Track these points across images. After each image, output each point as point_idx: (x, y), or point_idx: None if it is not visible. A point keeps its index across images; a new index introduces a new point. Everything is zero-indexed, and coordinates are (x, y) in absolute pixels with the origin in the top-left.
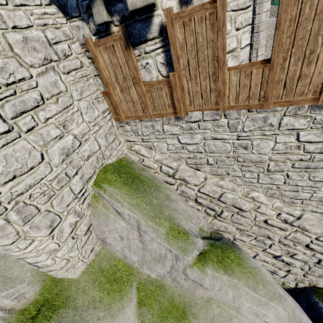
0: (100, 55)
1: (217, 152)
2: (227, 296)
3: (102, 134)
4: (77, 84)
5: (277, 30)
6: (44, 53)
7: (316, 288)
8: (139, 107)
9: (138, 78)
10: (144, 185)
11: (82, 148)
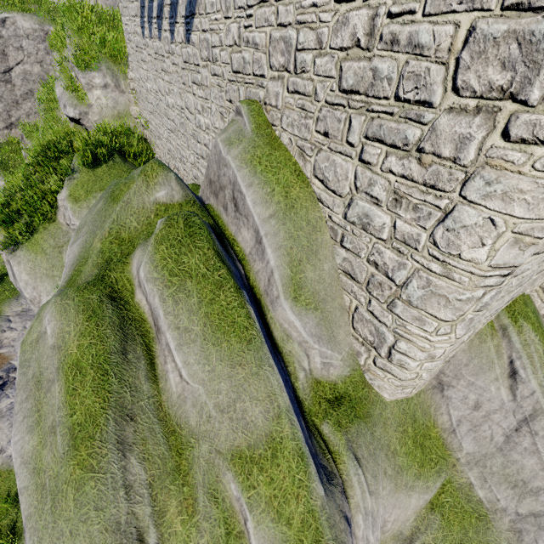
0: None
1: None
2: None
3: None
4: None
5: None
6: None
7: None
8: None
9: None
10: None
11: None
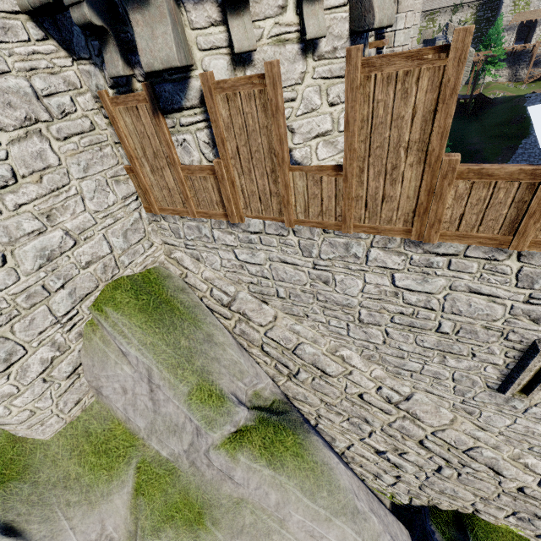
0: (121, 116)
1: (289, 281)
2: (269, 500)
3: (119, 230)
4: (81, 154)
5: (346, 130)
6: (25, 110)
7: (436, 510)
8: (177, 198)
9: (172, 158)
10: (174, 315)
11: (77, 249)
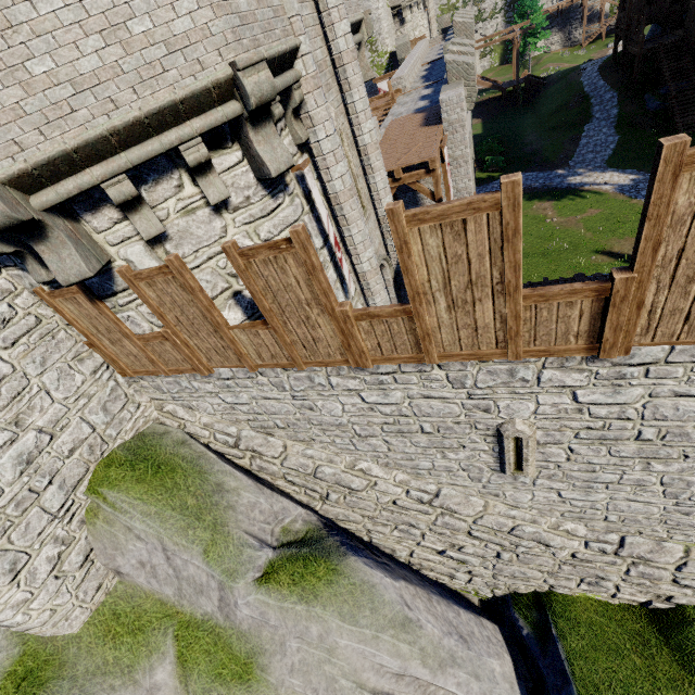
0: (63, 305)
1: (280, 413)
2: (311, 633)
3: (97, 406)
4: (34, 352)
5: (254, 298)
6: None
7: (518, 595)
8: (146, 361)
9: (124, 332)
10: (177, 475)
11: (56, 442)
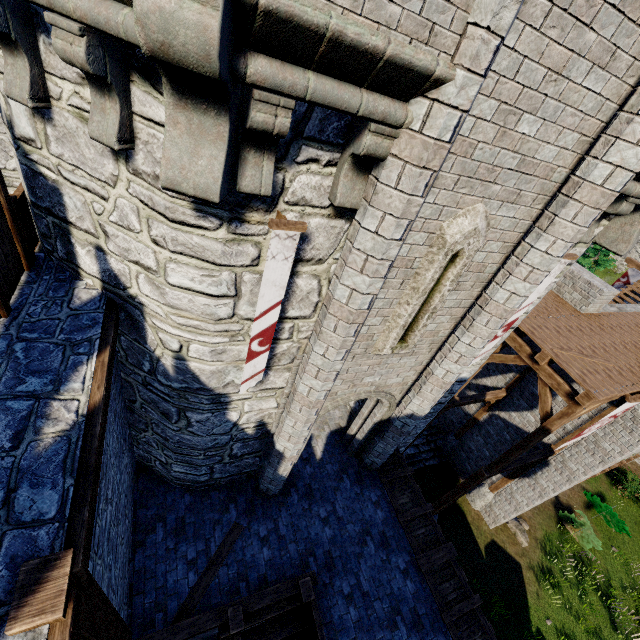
0: None
1: None
2: None
3: None
4: None
5: None
6: None
7: None
8: None
9: None
10: None
11: None
